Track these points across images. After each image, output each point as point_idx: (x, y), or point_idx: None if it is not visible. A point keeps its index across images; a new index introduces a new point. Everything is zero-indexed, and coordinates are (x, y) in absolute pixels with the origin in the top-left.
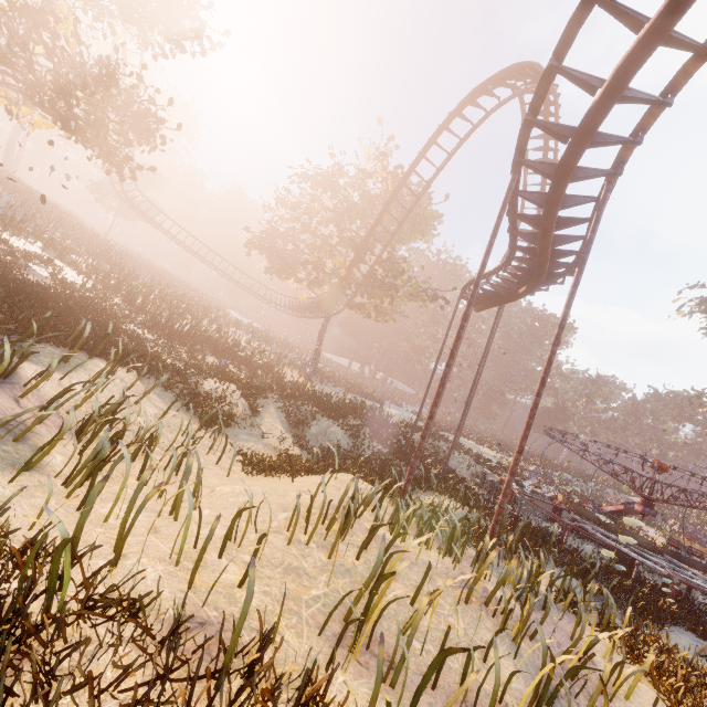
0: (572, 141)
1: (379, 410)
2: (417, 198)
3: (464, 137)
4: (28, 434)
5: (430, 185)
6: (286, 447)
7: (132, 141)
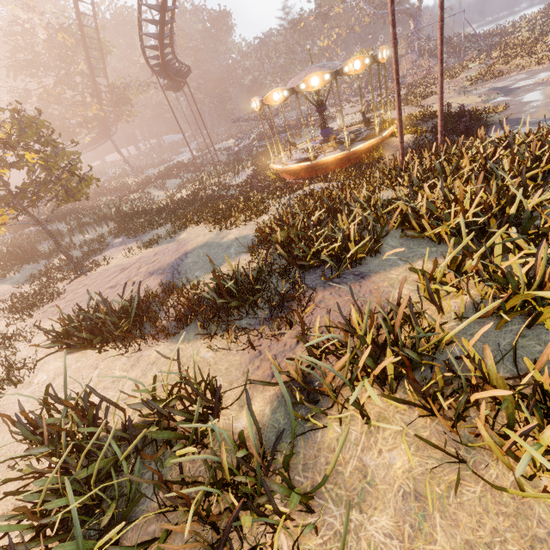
0: (164, 70)
1: (178, 163)
2: (100, 50)
3: (92, 1)
4: None
5: (100, 39)
6: (168, 194)
7: None
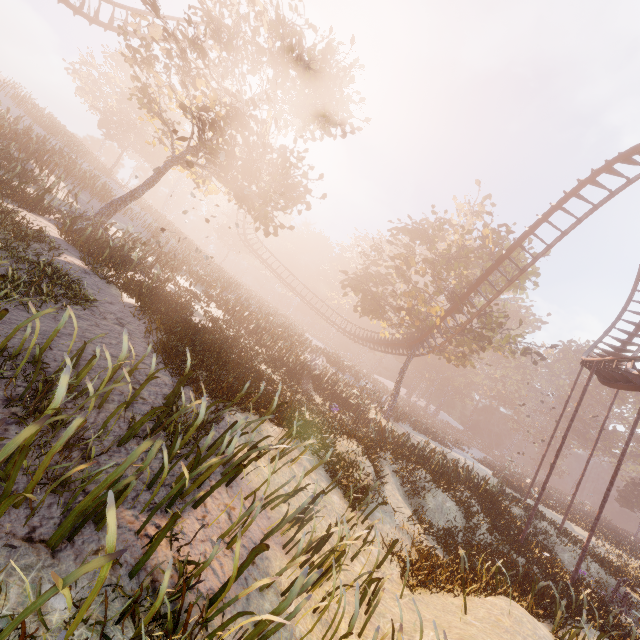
0: None
1: (484, 480)
2: (533, 259)
3: (598, 204)
4: (265, 564)
5: (551, 247)
6: (418, 533)
7: (285, 208)
